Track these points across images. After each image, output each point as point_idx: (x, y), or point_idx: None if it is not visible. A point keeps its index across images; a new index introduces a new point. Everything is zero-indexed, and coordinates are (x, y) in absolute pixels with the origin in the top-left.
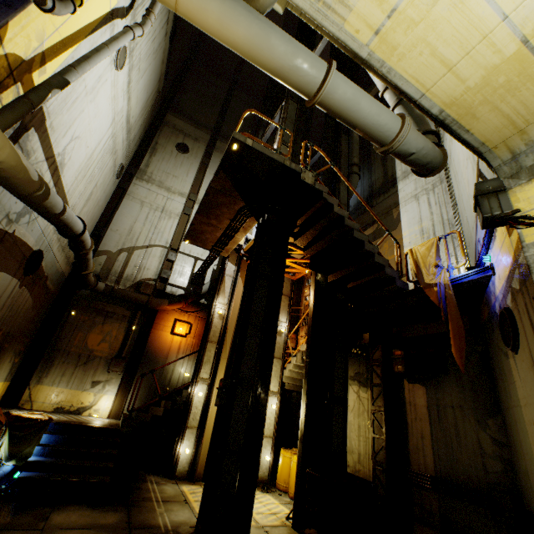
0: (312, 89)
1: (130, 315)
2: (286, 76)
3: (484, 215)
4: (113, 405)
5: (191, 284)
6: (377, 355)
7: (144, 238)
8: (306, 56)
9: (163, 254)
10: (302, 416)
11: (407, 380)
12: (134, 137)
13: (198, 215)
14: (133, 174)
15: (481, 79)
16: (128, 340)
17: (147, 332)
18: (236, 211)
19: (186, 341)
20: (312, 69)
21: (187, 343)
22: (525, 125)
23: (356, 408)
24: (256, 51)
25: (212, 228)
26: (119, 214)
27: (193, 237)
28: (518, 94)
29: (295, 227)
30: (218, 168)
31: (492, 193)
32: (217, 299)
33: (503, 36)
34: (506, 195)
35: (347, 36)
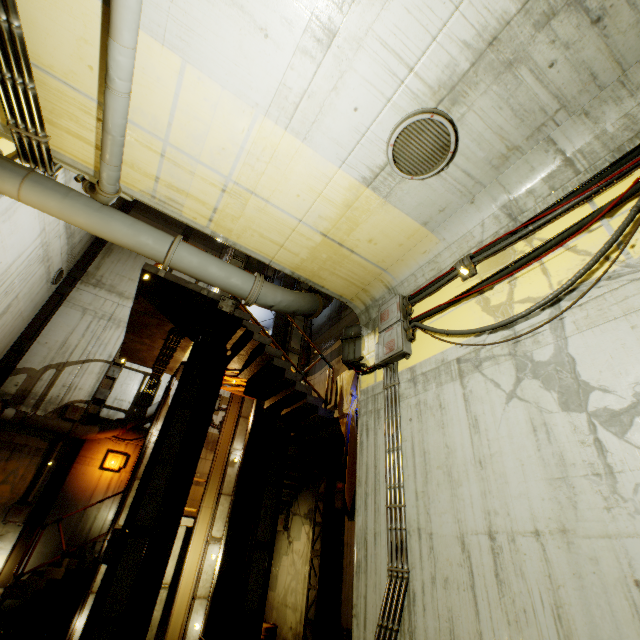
0: (160, 259)
1: (47, 447)
2: (134, 250)
3: (343, 359)
4: (2, 569)
5: (135, 405)
6: (322, 488)
7: (81, 351)
8: (149, 236)
9: (104, 369)
10: (217, 568)
11: (348, 517)
12: (81, 239)
13: (129, 334)
14: (78, 278)
15: (309, 254)
16: (39, 480)
17: (66, 468)
18: (168, 331)
19: (119, 477)
20: (155, 246)
21: (120, 479)
22: (364, 285)
23: (305, 553)
24: (100, 233)
25: (147, 346)
26: (53, 323)
27: (130, 355)
28: (344, 266)
29: (227, 350)
30: (136, 293)
31: (353, 338)
32: (155, 425)
33: (307, 230)
34: (361, 342)
35: (189, 220)
